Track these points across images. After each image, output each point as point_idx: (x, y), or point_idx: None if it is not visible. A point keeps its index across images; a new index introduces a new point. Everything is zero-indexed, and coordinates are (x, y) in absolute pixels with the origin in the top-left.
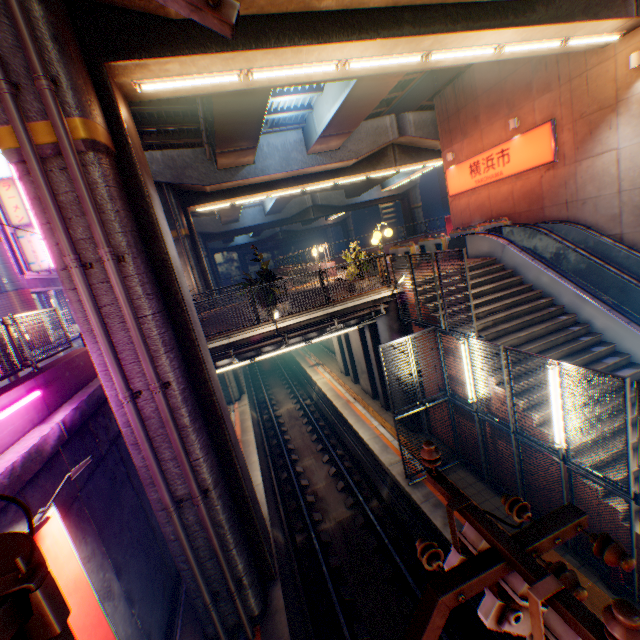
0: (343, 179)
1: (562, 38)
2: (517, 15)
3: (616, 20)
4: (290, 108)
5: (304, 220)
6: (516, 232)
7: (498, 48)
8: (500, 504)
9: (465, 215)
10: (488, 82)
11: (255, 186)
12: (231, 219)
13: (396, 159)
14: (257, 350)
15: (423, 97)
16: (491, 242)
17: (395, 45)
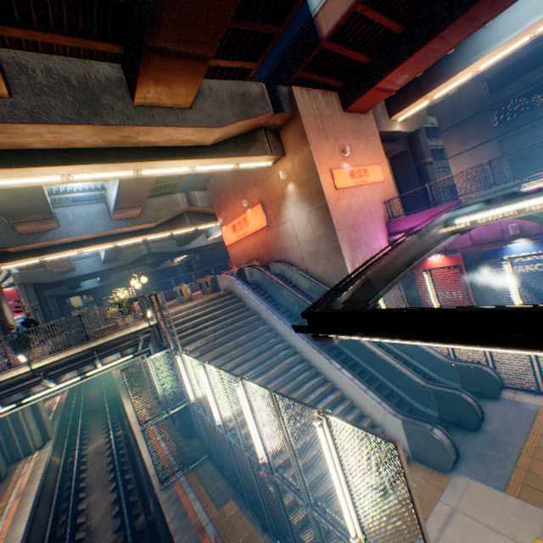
0: (150, 236)
1: (235, 163)
2: (193, 153)
3: (261, 157)
4: (86, 189)
5: (142, 265)
6: (250, 270)
7: (193, 168)
8: (222, 483)
9: (238, 258)
10: (230, 178)
11: (65, 245)
12: (65, 269)
13: (192, 221)
14: (27, 392)
15: (202, 182)
16: (228, 279)
17: (106, 167)
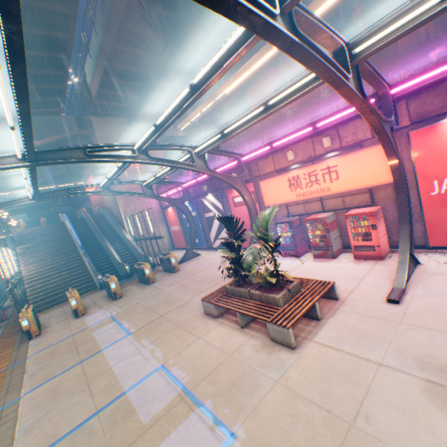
0: (40, 187)
1: None
2: None
3: None
4: None
5: (55, 206)
6: (82, 211)
7: None
8: None
9: (94, 204)
10: None
11: None
12: None
13: (72, 179)
14: None
15: None
16: (62, 215)
17: None
